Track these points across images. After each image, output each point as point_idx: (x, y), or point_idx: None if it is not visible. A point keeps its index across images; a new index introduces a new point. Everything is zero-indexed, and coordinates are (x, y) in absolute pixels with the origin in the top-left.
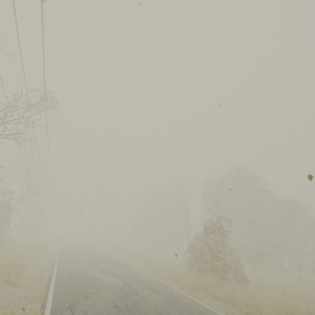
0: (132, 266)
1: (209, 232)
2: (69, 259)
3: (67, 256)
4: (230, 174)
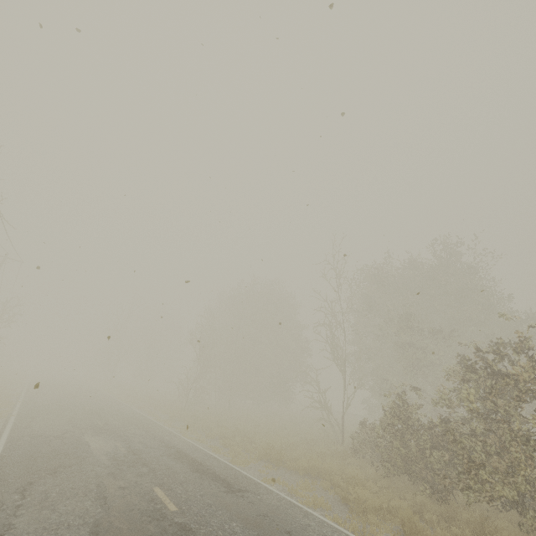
0: (239, 471)
1: (510, 388)
2: (38, 467)
3: (34, 449)
4: (436, 255)
